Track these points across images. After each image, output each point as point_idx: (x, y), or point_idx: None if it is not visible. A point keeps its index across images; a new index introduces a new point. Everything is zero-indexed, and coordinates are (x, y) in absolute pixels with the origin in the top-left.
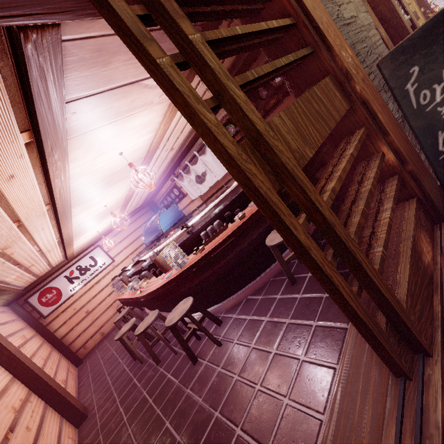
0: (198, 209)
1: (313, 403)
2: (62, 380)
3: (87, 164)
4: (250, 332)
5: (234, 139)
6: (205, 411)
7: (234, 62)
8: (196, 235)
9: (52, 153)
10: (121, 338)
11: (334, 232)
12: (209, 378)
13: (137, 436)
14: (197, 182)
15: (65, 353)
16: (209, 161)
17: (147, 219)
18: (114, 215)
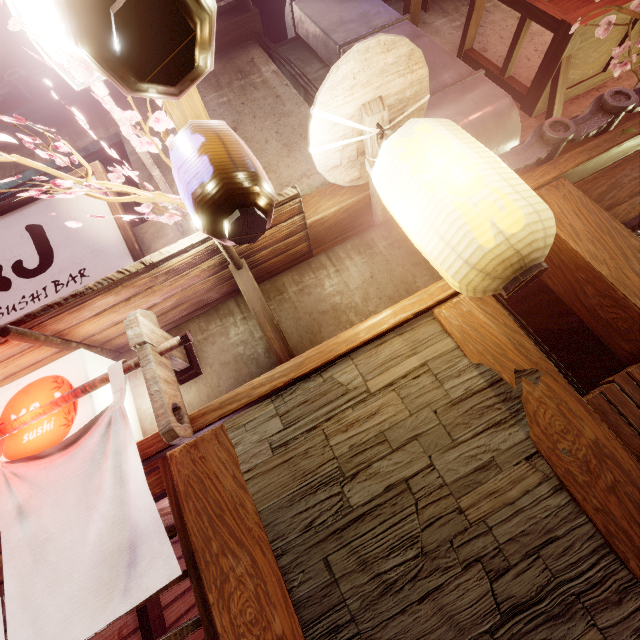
0: None
1: None
2: None
3: None
4: None
5: None
6: None
7: None
8: None
9: None
10: None
11: None
12: None
13: None
14: None
15: None
16: None
17: None
18: None
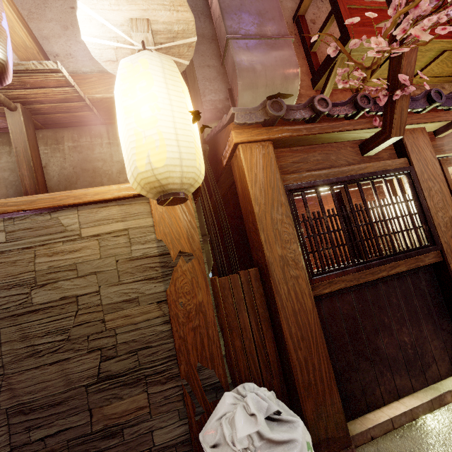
0: None
1: None
2: None
3: None
4: None
5: None
6: None
7: None
8: None
9: None
10: None
11: None
12: None
13: None
14: None
15: None
16: None
17: None
18: None
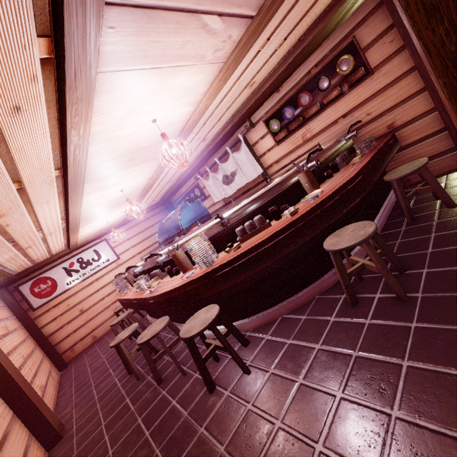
0: (234, 202)
1: None
2: (40, 385)
3: (113, 124)
4: (293, 361)
5: (275, 137)
6: None
7: (297, 39)
8: (229, 231)
9: (74, 84)
10: (118, 345)
11: None
12: (234, 417)
13: None
14: (223, 183)
15: (49, 353)
16: (241, 160)
17: (161, 219)
18: (130, 202)
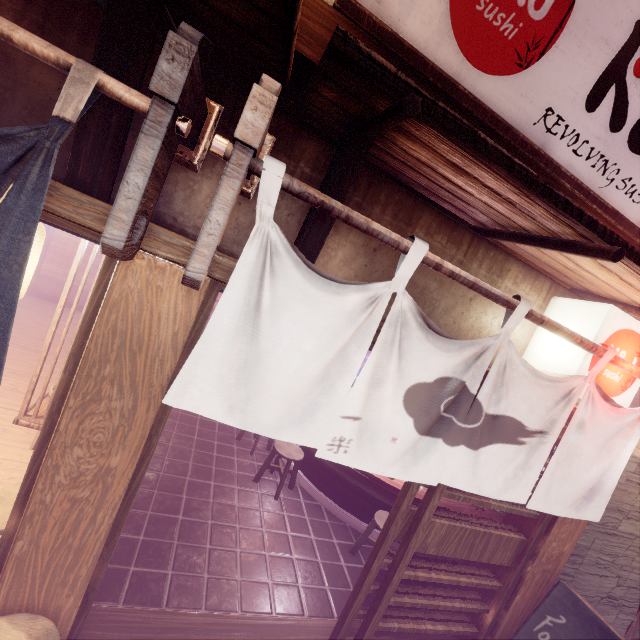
0: None
1: (278, 604)
2: None
3: None
4: (297, 525)
5: None
6: (234, 514)
7: None
8: None
9: None
10: None
11: (388, 586)
12: (252, 503)
13: (195, 460)
14: None
15: None
16: None
17: None
18: None
